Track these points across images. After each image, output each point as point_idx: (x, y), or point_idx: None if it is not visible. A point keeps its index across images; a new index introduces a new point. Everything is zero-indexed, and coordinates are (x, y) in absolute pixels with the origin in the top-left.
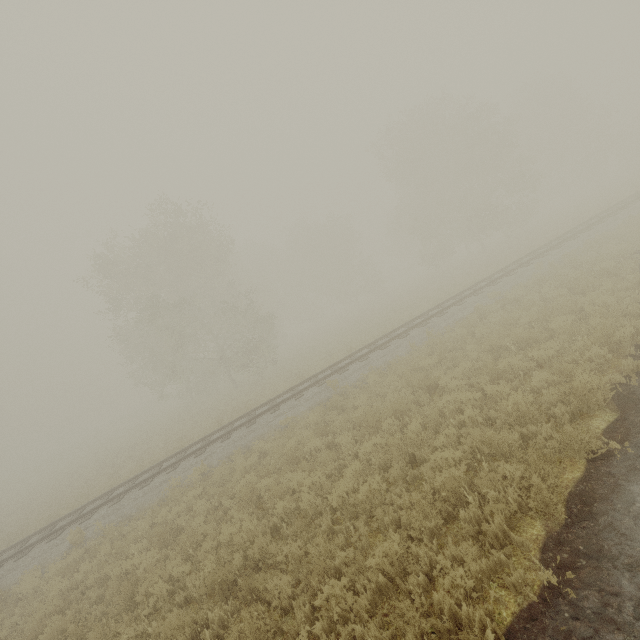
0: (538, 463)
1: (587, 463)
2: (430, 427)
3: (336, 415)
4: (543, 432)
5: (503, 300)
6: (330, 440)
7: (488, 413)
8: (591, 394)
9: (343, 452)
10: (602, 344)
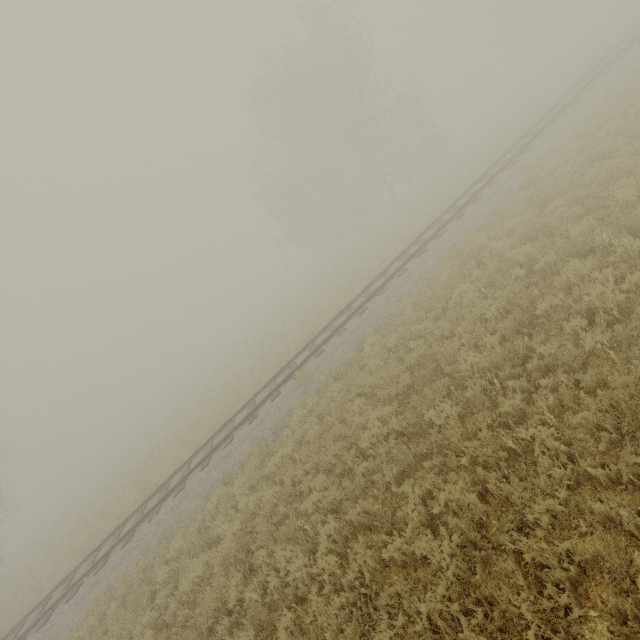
0: None
1: None
2: None
3: None
4: None
5: None
6: None
7: None
8: None
9: None
10: None
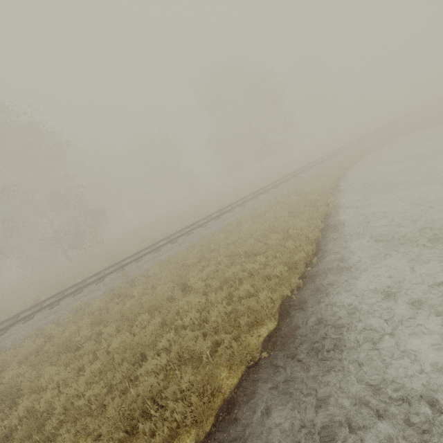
0: (205, 379)
1: (244, 370)
2: (168, 324)
3: (119, 302)
4: (225, 342)
5: (254, 213)
6: (101, 329)
7: (205, 316)
8: (263, 309)
9: (101, 344)
10: (286, 263)
